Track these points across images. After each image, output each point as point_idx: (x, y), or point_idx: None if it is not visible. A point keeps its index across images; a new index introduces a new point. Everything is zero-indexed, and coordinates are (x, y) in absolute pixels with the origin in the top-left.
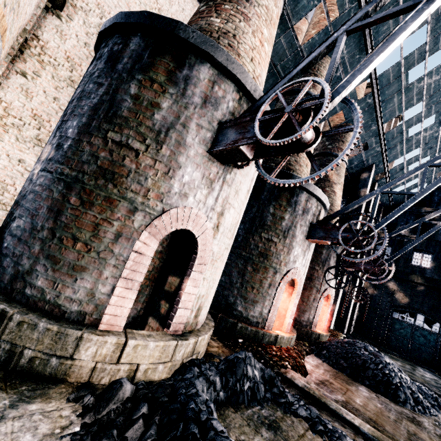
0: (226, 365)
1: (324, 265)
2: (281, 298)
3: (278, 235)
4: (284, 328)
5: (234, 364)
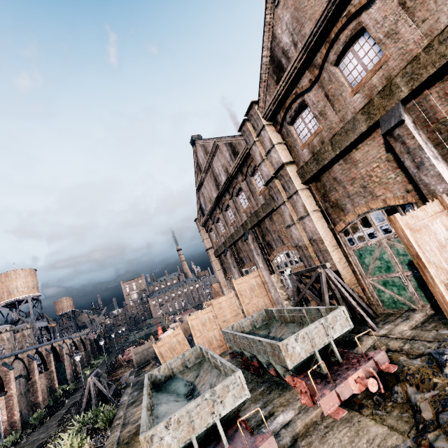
0: None
1: None
2: None
3: None
4: None
5: None
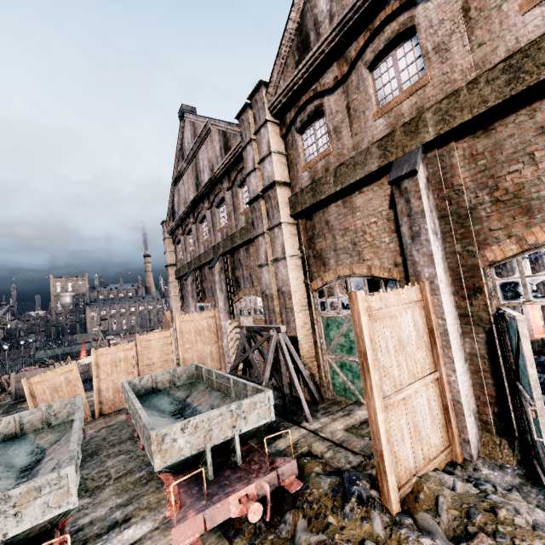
0: (538, 368)
1: (538, 259)
2: (528, 310)
3: (498, 266)
4: (541, 330)
5: (543, 366)
